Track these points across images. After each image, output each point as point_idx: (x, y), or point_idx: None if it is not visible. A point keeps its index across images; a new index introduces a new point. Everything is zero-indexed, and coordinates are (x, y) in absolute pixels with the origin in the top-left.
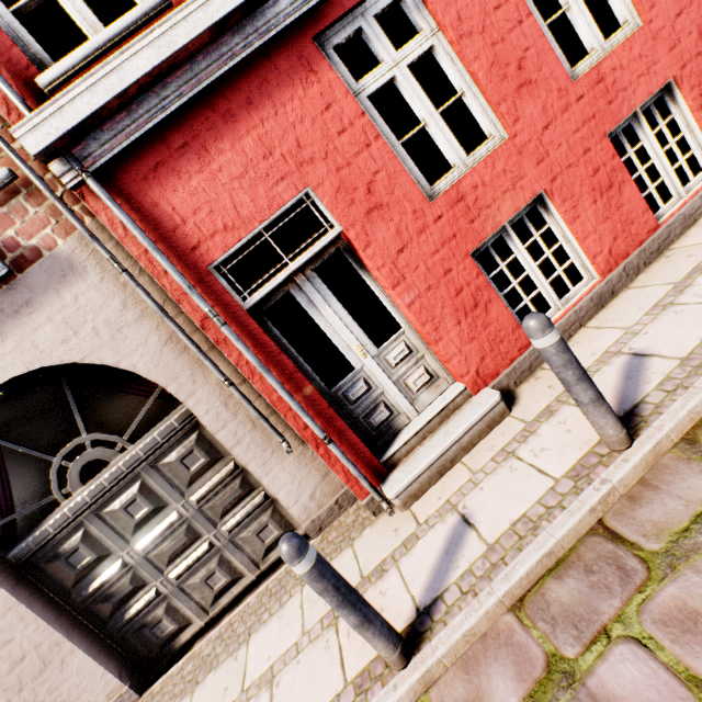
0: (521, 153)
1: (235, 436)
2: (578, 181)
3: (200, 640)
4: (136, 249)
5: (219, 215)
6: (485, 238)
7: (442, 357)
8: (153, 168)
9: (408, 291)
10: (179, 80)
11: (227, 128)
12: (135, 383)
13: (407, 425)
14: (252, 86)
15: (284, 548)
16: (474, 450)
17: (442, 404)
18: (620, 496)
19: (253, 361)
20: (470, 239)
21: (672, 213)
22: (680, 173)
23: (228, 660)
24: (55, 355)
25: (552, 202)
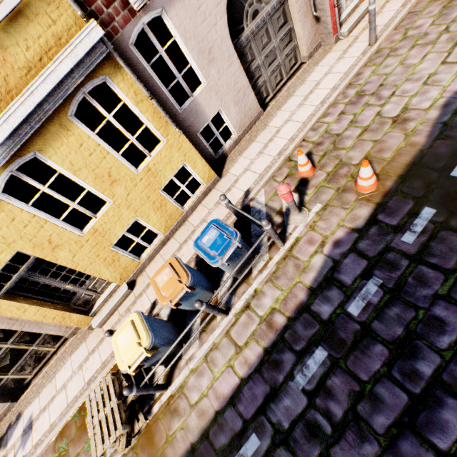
0: None
1: (299, 7)
2: None
3: (270, 103)
4: None
5: None
6: None
7: None
8: None
9: None
10: None
11: None
12: None
13: (342, 14)
14: None
15: None
16: (364, 18)
17: (355, 4)
18: (412, 7)
19: None
20: None
21: None
22: None
23: (301, 86)
24: None
25: None
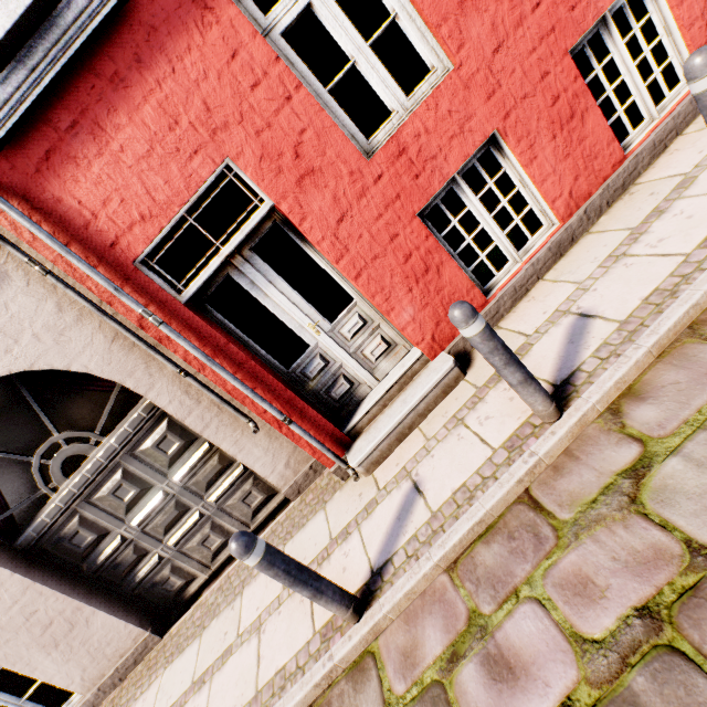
0: (468, 87)
1: (202, 420)
2: (535, 114)
3: (207, 589)
4: (50, 253)
5: (133, 204)
6: (432, 195)
7: (396, 326)
8: (43, 157)
9: (353, 263)
10: (45, 42)
11: (119, 97)
12: (94, 380)
13: (369, 393)
14: (138, 37)
15: (233, 548)
16: (430, 415)
17: (400, 372)
18: (546, 466)
19: (200, 356)
20: (415, 198)
21: (642, 140)
22: (666, 76)
23: (227, 609)
24: (1, 366)
25: (506, 143)
